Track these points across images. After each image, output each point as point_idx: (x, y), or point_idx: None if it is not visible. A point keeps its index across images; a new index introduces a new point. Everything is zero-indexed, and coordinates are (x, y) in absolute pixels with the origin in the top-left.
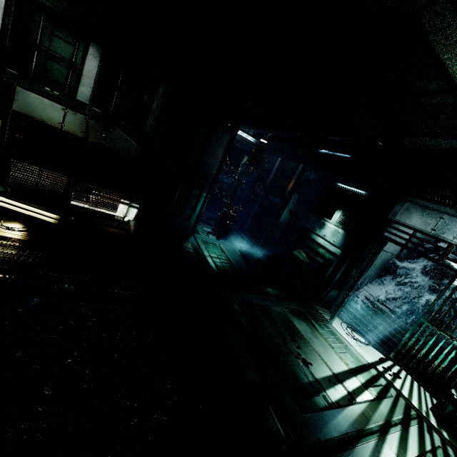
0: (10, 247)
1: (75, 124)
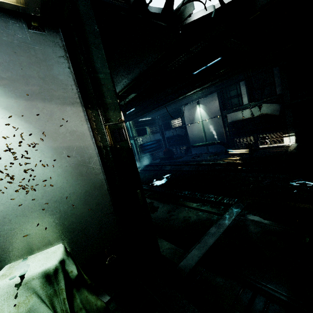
0: (232, 161)
1: (247, 114)
